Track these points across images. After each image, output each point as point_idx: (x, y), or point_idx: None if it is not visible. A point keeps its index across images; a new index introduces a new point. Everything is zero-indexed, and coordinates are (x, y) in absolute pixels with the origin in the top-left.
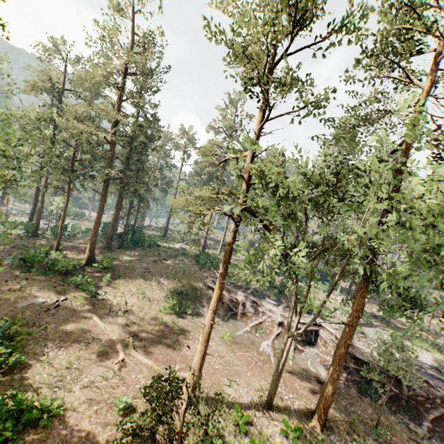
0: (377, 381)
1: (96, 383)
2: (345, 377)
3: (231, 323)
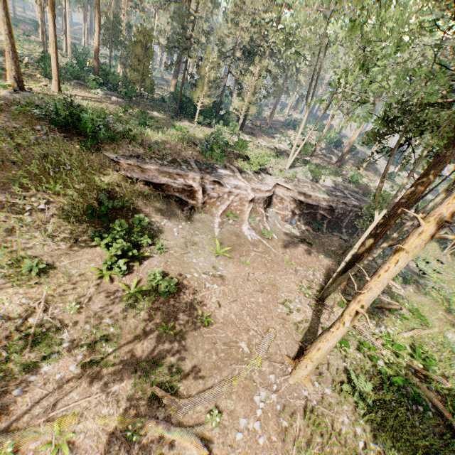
0: (318, 216)
1: None
2: (303, 224)
3: (198, 223)
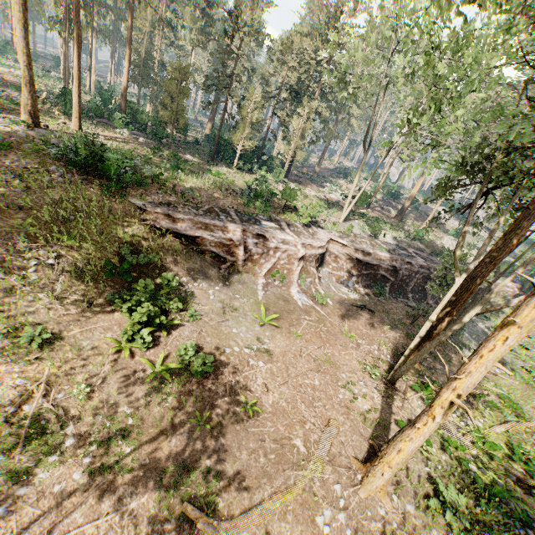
0: (379, 278)
1: None
2: (362, 287)
3: (238, 284)
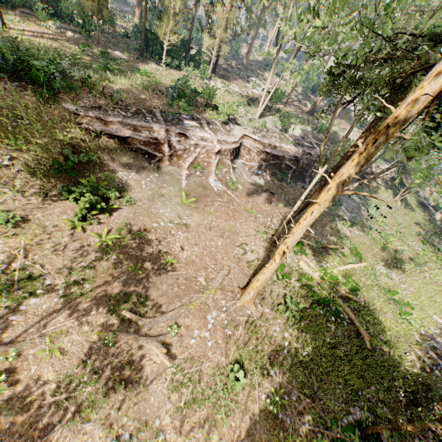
0: (284, 167)
1: (180, 404)
2: (269, 174)
3: (165, 175)
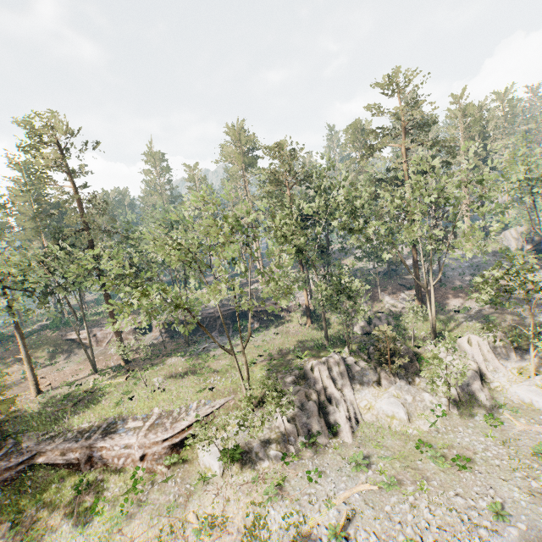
0: None
1: None
2: (165, 337)
3: (89, 352)
